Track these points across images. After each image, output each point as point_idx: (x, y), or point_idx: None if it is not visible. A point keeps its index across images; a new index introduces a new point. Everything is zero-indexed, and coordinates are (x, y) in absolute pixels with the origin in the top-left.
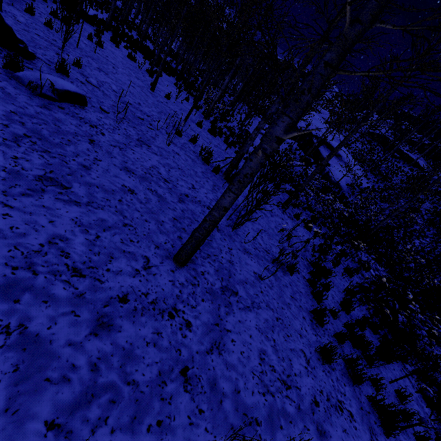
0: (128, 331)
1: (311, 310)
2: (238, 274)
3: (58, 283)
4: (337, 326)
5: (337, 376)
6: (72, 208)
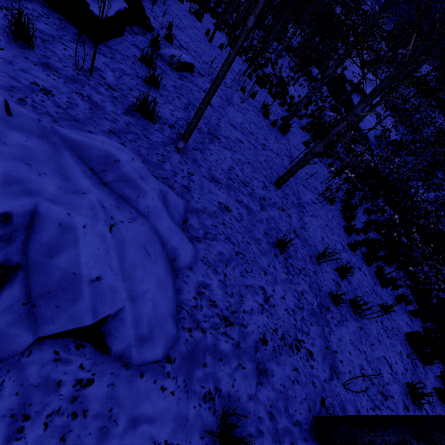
0: (271, 212)
1: (344, 226)
2: (303, 198)
3: (242, 188)
4: (358, 239)
5: (358, 259)
6: (226, 151)
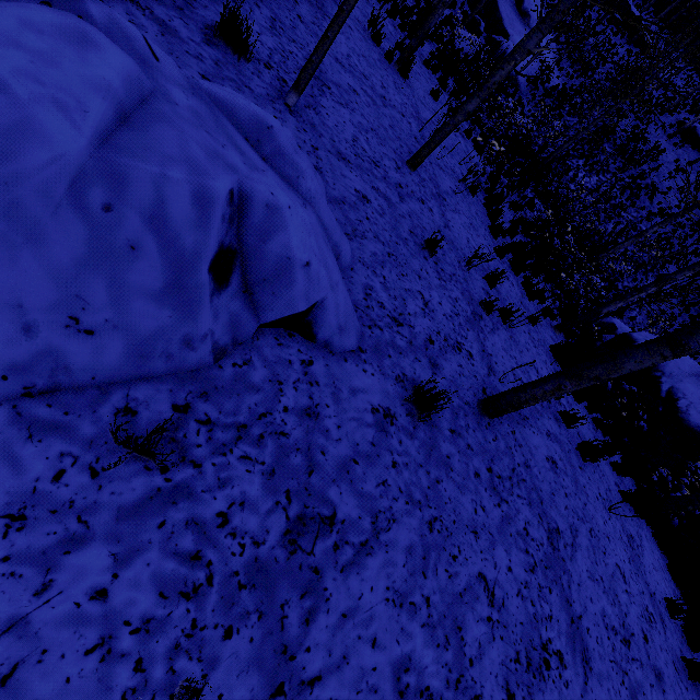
0: (411, 205)
1: (490, 225)
2: (442, 186)
3: (374, 169)
4: (505, 244)
5: (506, 267)
6: (343, 110)
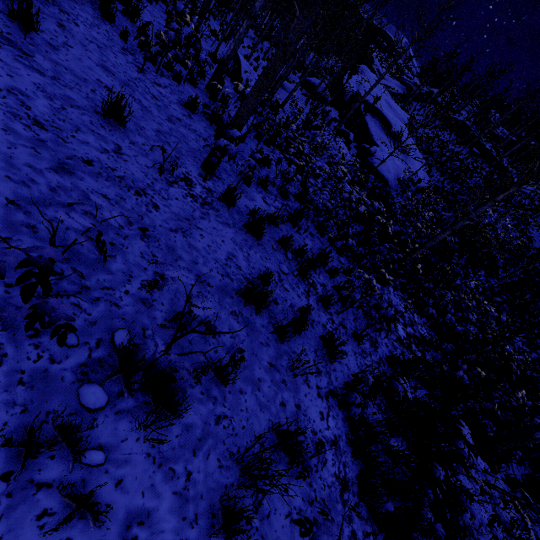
0: None
1: None
2: None
3: None
4: None
5: None
6: None
